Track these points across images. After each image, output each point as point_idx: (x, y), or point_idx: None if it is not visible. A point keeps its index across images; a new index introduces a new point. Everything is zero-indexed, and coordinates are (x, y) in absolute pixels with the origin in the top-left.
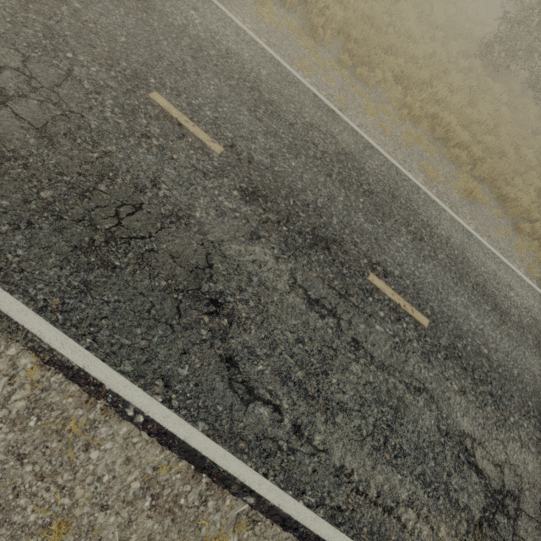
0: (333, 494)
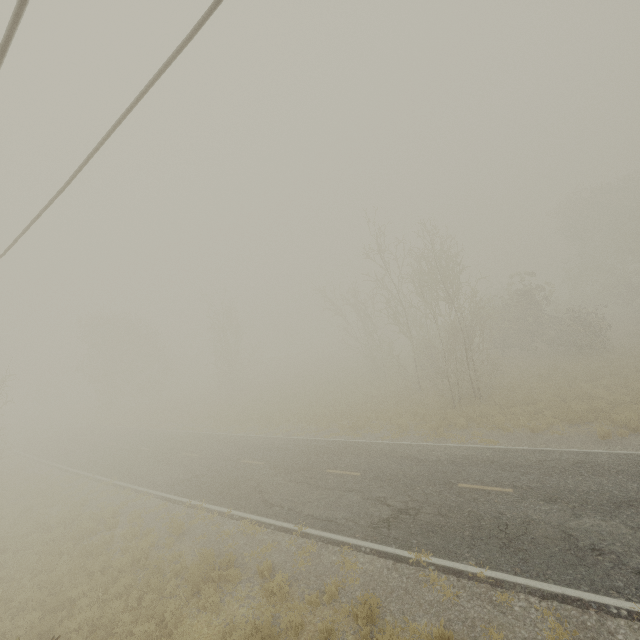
0: None
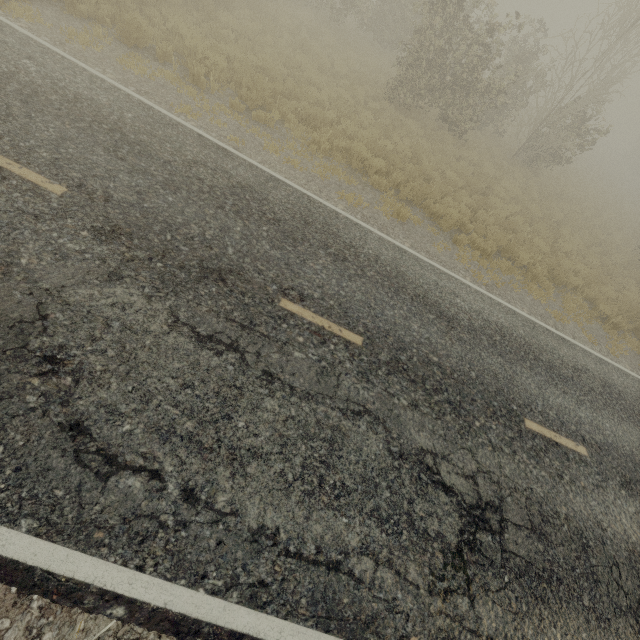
0: (251, 566)
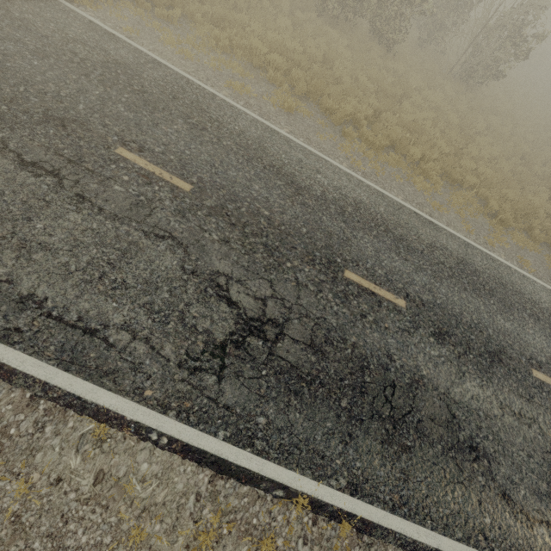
0: (12, 317)
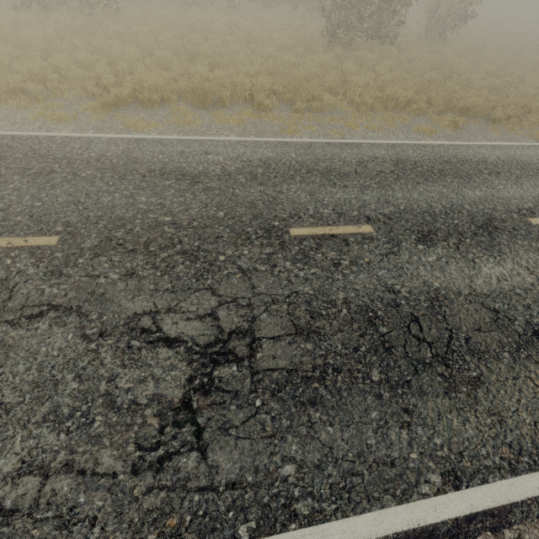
0: None
